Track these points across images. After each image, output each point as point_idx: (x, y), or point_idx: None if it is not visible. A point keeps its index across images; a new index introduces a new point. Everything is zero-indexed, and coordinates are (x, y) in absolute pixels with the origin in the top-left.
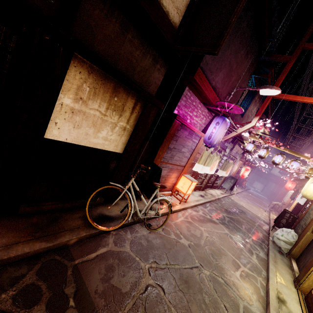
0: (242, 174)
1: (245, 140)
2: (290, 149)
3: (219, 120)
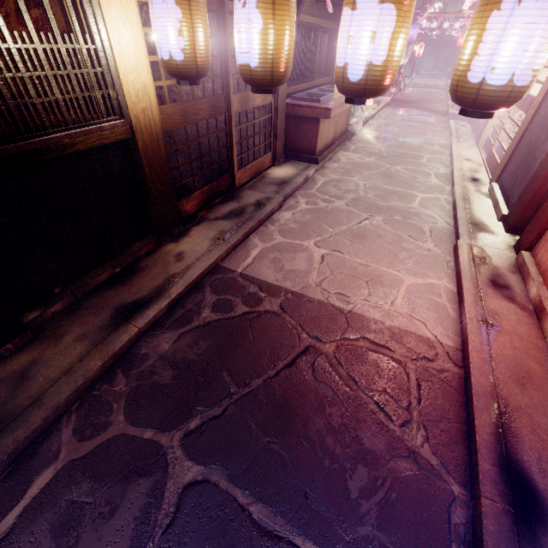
0: (418, 54)
1: (419, 19)
2: (453, 12)
3: (414, 26)
